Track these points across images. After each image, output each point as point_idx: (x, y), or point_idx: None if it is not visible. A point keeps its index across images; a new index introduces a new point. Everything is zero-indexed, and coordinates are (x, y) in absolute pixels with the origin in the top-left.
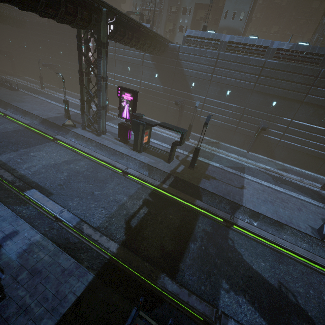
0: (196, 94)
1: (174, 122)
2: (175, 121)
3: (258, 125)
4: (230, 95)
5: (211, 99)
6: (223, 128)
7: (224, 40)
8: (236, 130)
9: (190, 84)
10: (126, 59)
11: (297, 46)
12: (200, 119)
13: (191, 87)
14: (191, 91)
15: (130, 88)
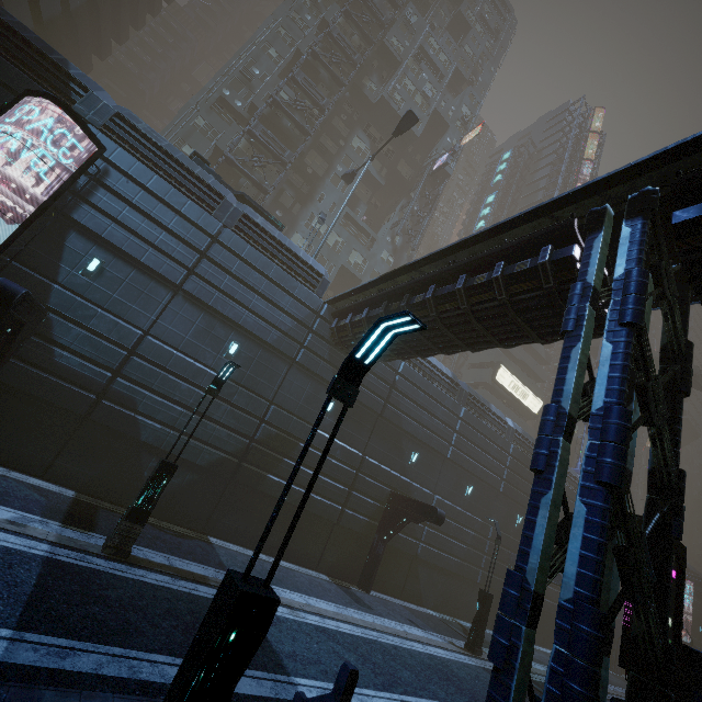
0: (414, 482)
1: (349, 564)
2: (352, 562)
3: (512, 565)
4: (471, 495)
5: (445, 501)
6: (459, 575)
7: (465, 389)
8: (478, 578)
9: (408, 454)
10: (236, 313)
11: (526, 434)
12: (420, 553)
13: (409, 461)
14: (407, 472)
15: (214, 415)
